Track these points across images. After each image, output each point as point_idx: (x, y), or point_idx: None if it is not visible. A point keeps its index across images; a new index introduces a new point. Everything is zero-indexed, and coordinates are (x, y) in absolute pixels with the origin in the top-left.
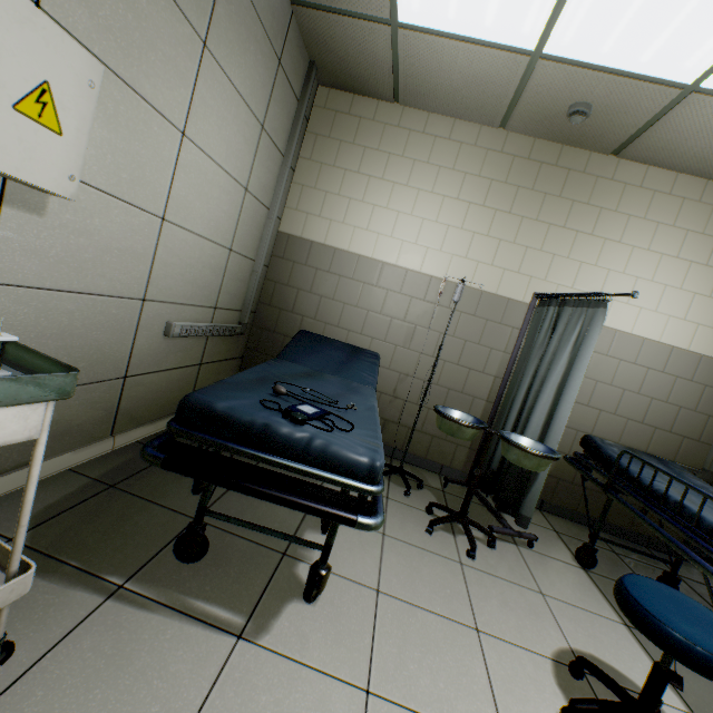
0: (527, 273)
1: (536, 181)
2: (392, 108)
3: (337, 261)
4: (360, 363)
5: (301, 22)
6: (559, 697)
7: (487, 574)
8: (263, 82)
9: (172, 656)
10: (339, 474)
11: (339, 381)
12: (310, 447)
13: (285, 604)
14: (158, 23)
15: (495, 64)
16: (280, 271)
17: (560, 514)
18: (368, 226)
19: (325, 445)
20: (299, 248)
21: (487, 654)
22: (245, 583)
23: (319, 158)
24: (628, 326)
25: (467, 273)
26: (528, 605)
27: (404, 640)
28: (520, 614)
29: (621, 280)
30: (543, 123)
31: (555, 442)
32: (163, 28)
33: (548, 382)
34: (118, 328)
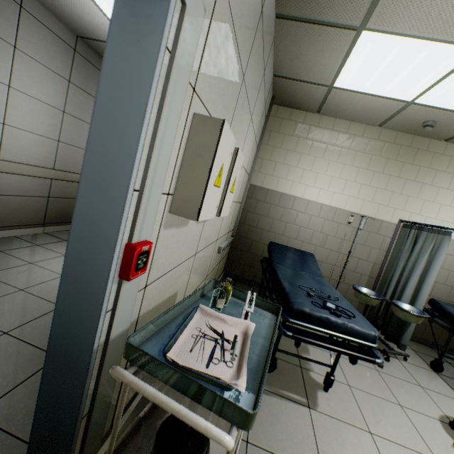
0: (392, 206)
1: (398, 155)
2: (314, 116)
3: (282, 199)
4: (309, 262)
5: (275, 82)
6: (449, 438)
7: (391, 376)
8: (259, 118)
9: (291, 415)
10: (360, 339)
11: (309, 277)
12: (347, 327)
13: (316, 392)
14: (244, 120)
15: (384, 104)
16: (249, 205)
17: (412, 339)
18: (300, 180)
19: (353, 326)
20: (260, 193)
21: (410, 417)
22: (295, 382)
23: (272, 144)
24: (452, 236)
25: (357, 206)
26: (417, 392)
27: (372, 409)
28: (415, 397)
29: (448, 210)
30: (404, 126)
31: (420, 306)
32: (245, 121)
33: (414, 273)
34: (210, 256)
